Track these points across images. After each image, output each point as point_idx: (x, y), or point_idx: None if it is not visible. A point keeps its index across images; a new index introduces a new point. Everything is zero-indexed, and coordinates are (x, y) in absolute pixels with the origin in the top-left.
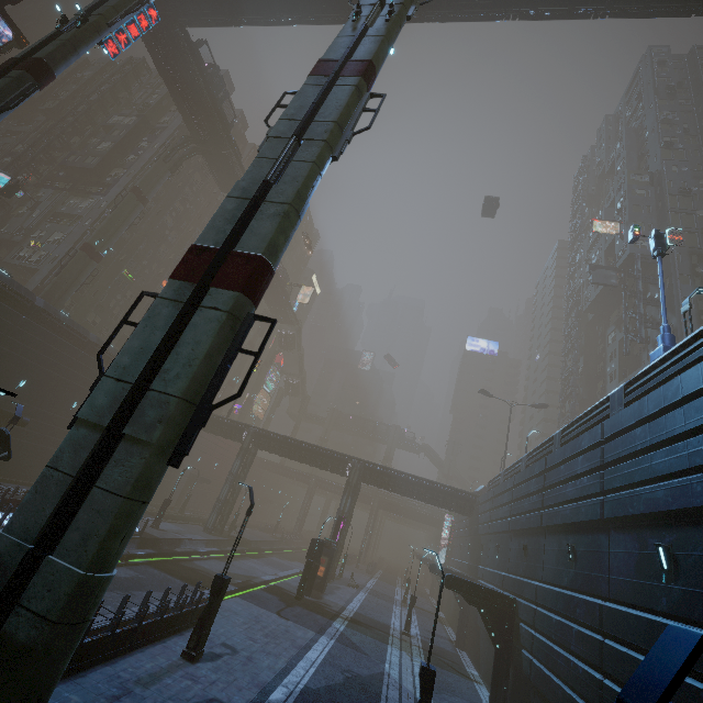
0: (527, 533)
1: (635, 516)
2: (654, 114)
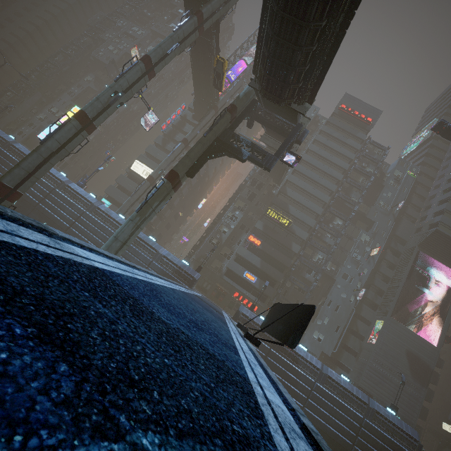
0: None
1: (44, 215)
2: None
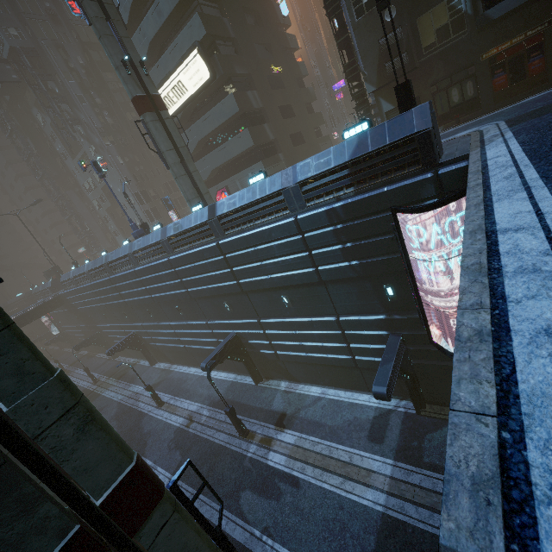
0: (121, 308)
1: (166, 301)
2: None
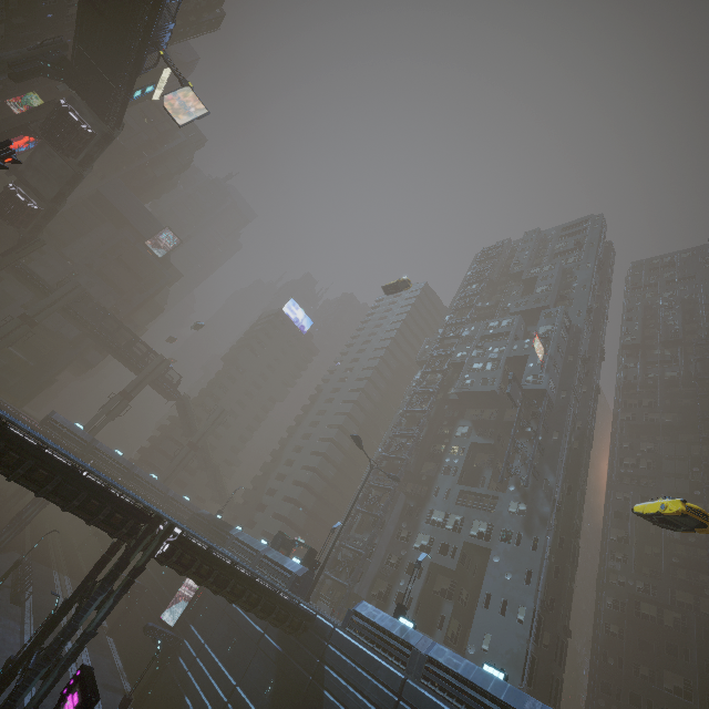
0: None
1: None
2: (590, 274)
